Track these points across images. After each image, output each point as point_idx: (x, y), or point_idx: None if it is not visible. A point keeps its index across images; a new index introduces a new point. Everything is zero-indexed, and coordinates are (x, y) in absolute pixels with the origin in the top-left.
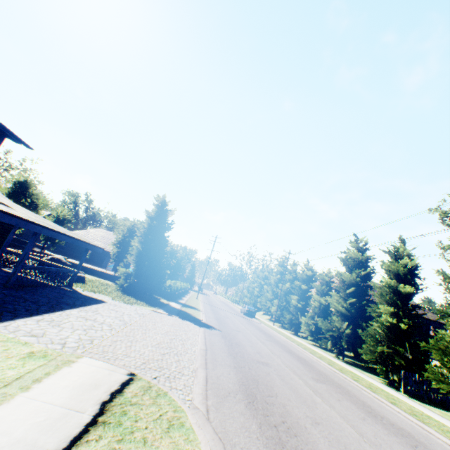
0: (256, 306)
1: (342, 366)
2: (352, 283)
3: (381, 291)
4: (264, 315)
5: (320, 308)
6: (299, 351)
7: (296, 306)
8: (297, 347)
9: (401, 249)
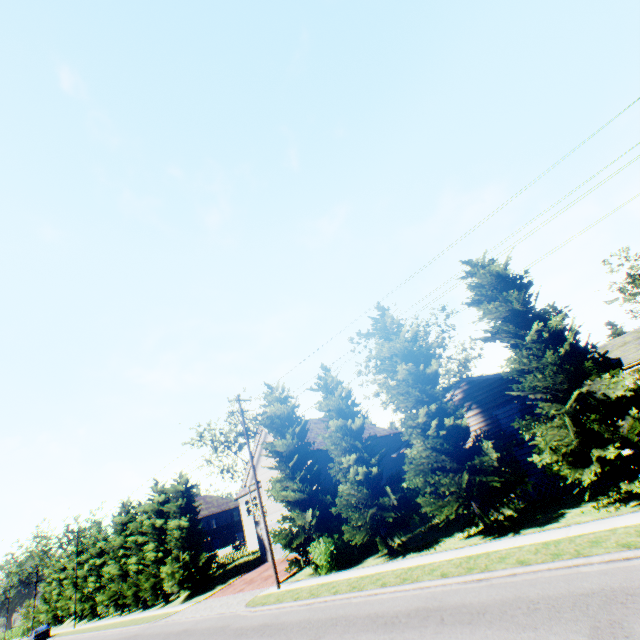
0: (62, 615)
1: (112, 622)
2: (124, 543)
3: (133, 546)
4: (72, 620)
5: (113, 576)
6: (79, 637)
7: (96, 586)
8: (81, 635)
9: (139, 509)
